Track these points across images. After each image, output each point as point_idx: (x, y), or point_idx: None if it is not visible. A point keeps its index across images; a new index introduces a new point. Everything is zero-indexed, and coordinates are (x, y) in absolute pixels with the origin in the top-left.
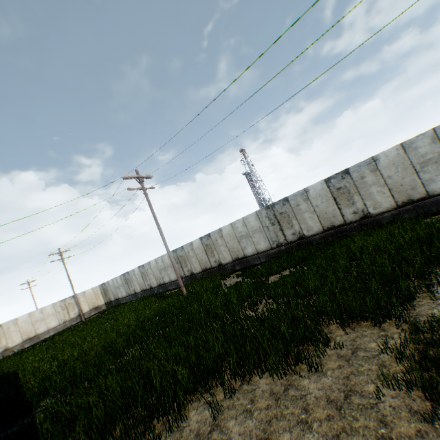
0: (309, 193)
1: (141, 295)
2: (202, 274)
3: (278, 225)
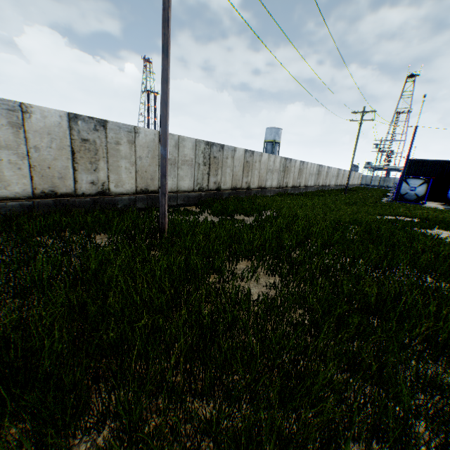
0: (236, 153)
1: None
2: (30, 204)
3: (209, 167)
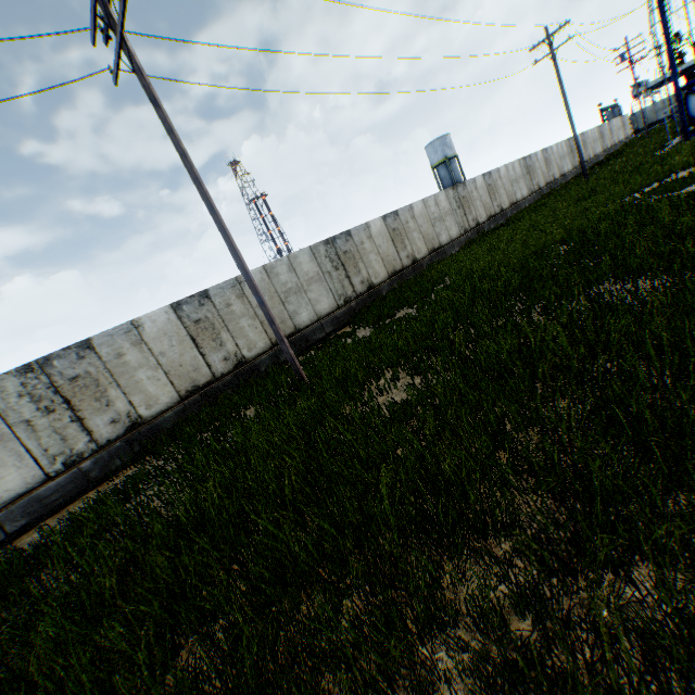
0: (371, 229)
1: None
2: (182, 408)
3: (344, 269)
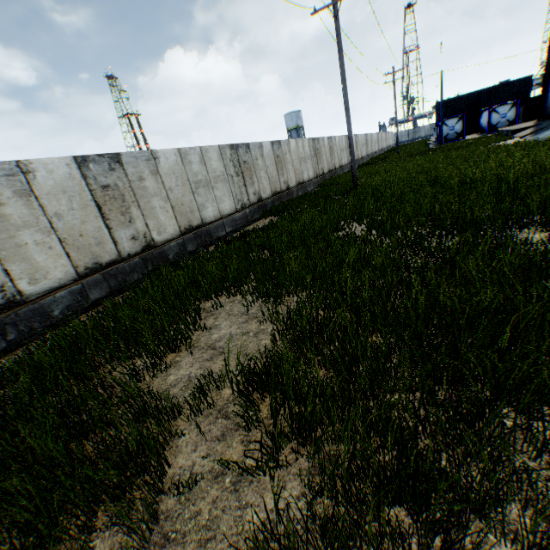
0: (324, 142)
1: (77, 299)
2: (273, 200)
3: (317, 158)
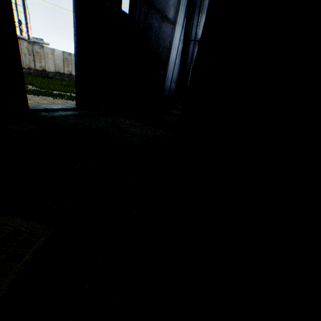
0: None
1: None
2: None
3: None
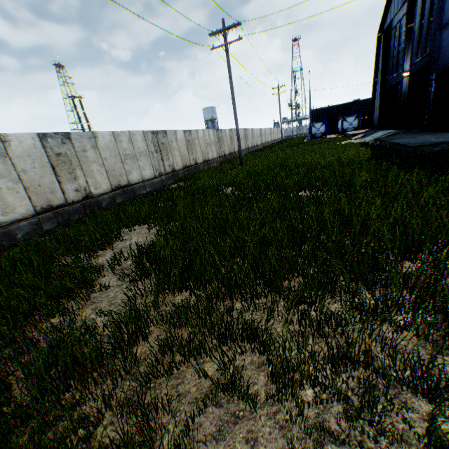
0: (226, 132)
1: (34, 228)
2: (184, 171)
3: (220, 144)
